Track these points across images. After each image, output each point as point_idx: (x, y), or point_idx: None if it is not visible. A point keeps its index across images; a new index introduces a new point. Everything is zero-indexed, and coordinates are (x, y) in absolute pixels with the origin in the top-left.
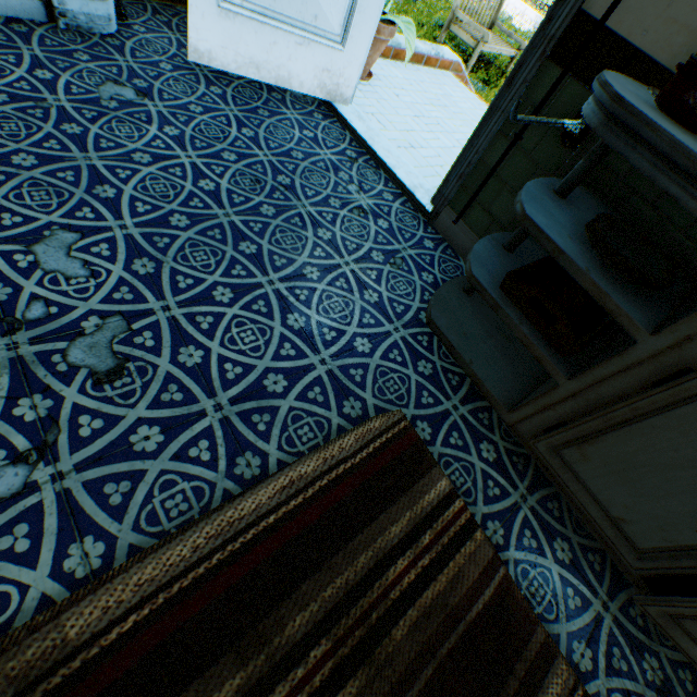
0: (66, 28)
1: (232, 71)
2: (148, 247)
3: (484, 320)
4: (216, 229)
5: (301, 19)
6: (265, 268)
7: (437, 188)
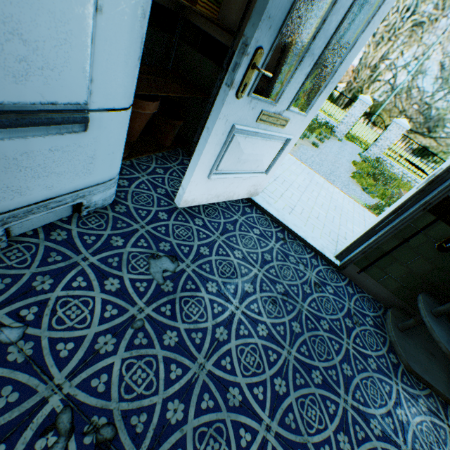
0: (87, 213)
1: (203, 203)
2: (290, 435)
3: (419, 348)
4: (295, 373)
5: (250, 168)
6: (334, 388)
7: (340, 251)
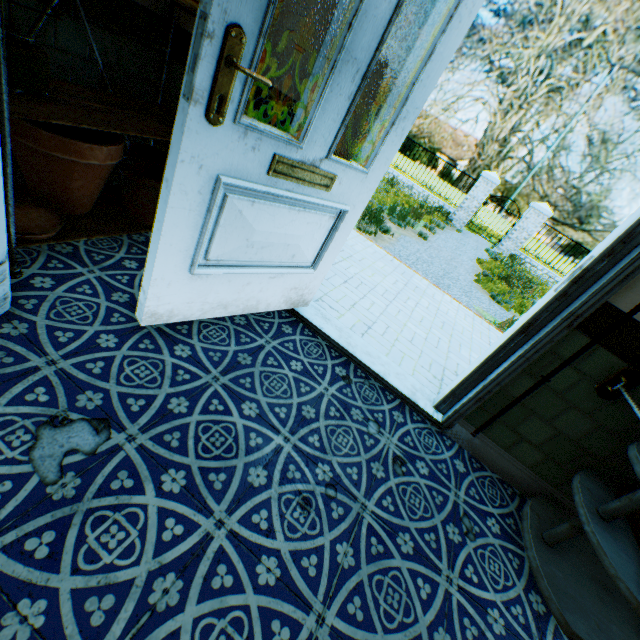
0: None
1: (195, 317)
2: None
3: (583, 578)
4: None
5: (278, 259)
6: None
7: (441, 398)
